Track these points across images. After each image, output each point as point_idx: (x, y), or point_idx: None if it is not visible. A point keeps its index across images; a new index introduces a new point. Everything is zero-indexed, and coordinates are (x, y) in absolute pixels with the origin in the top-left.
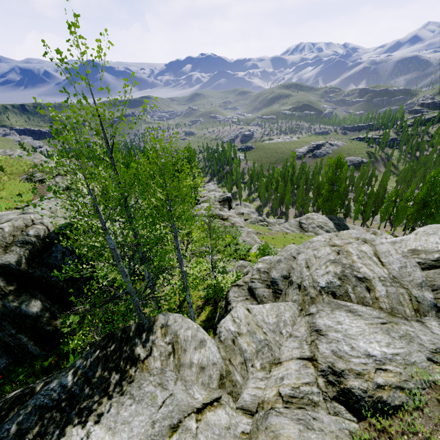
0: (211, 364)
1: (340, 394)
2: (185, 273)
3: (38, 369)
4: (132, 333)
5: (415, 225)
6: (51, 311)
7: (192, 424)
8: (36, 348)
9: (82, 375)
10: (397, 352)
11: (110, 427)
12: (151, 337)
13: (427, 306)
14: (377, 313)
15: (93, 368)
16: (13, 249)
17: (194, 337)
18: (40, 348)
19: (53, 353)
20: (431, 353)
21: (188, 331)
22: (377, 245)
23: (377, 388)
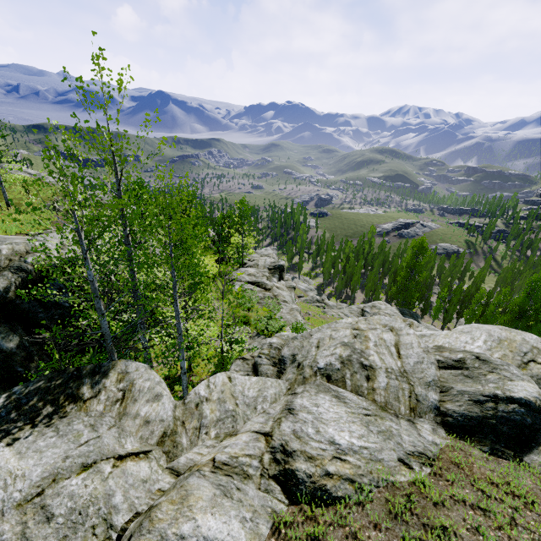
0: (159, 420)
1: (281, 474)
2: (181, 330)
3: None
4: (85, 372)
5: None
6: (29, 351)
7: (106, 468)
8: (1, 390)
9: (15, 400)
10: (367, 446)
11: (20, 452)
12: (104, 380)
13: (426, 407)
14: (367, 405)
15: (29, 396)
16: (5, 273)
17: (151, 389)
18: (5, 390)
19: None
20: (406, 455)
21: (146, 382)
22: (402, 336)
23: (324, 475)
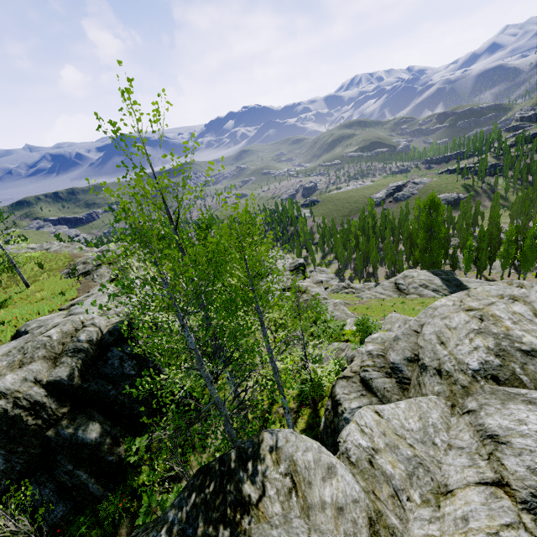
0: (350, 501)
1: None
2: (277, 368)
3: (103, 516)
4: (233, 464)
5: None
6: (113, 435)
7: None
8: (99, 488)
9: (179, 533)
10: None
11: None
12: (260, 468)
13: None
14: None
15: (192, 522)
16: (63, 360)
17: (318, 461)
18: (102, 486)
19: (119, 492)
20: None
21: (307, 454)
22: (535, 302)
23: None
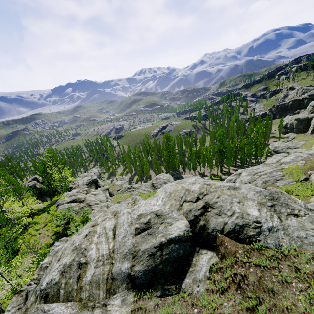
0: None
1: None
2: None
3: None
4: None
5: (221, 164)
6: None
7: None
8: None
9: None
10: None
11: None
12: None
13: (120, 280)
14: (70, 311)
15: None
16: None
17: None
18: None
19: None
20: None
21: None
22: (120, 217)
23: None
